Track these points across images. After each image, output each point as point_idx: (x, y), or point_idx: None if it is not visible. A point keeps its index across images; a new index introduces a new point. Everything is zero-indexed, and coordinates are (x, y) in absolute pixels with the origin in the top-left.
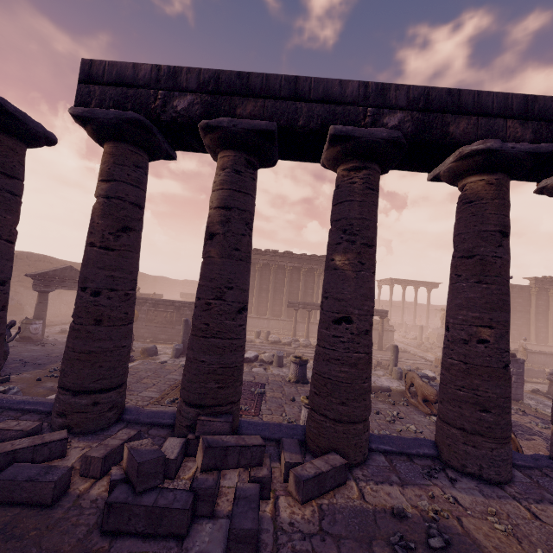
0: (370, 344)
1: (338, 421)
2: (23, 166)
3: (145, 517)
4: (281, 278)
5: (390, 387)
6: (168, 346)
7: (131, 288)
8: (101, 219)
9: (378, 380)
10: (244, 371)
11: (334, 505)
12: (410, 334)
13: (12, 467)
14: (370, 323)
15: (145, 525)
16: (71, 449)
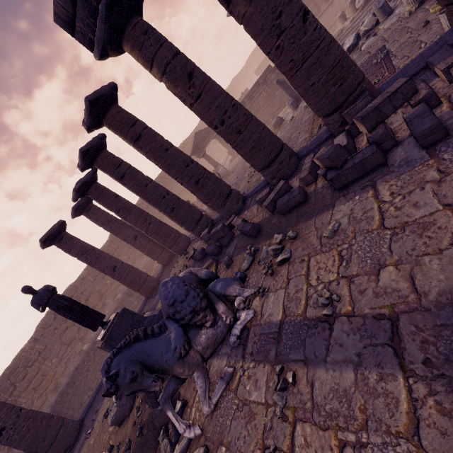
0: None
1: None
2: (129, 113)
3: (353, 171)
4: None
5: None
6: (285, 110)
7: (231, 100)
8: (177, 88)
9: None
10: (354, 59)
11: None
12: None
13: (277, 202)
14: None
15: (357, 174)
16: (292, 184)
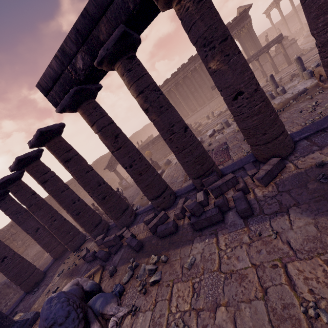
0: (262, 95)
1: (266, 143)
2: (67, 143)
3: (206, 221)
4: (198, 77)
5: (306, 87)
6: (173, 154)
7: (139, 154)
8: (106, 141)
9: (294, 90)
10: (212, 142)
11: (282, 179)
12: None
13: (158, 228)
14: (254, 84)
15: (208, 223)
16: (169, 214)
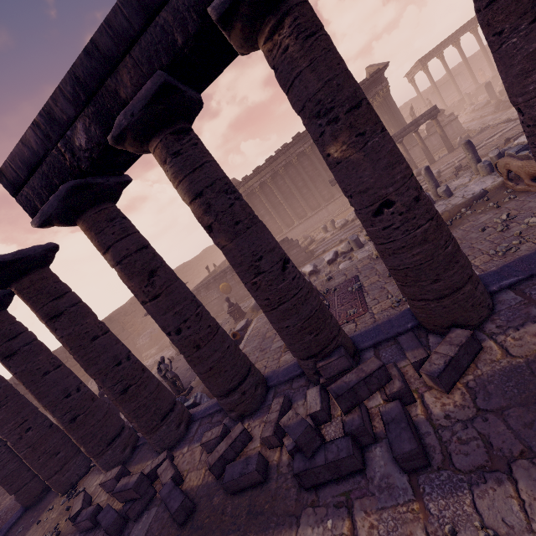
0: (428, 207)
1: (440, 298)
2: (60, 281)
3: (326, 471)
4: (308, 165)
5: (485, 189)
6: None
7: (196, 307)
8: (131, 282)
9: (466, 192)
10: (333, 274)
11: (481, 378)
12: (479, 103)
13: (226, 469)
14: (414, 187)
15: (330, 475)
16: (253, 430)
